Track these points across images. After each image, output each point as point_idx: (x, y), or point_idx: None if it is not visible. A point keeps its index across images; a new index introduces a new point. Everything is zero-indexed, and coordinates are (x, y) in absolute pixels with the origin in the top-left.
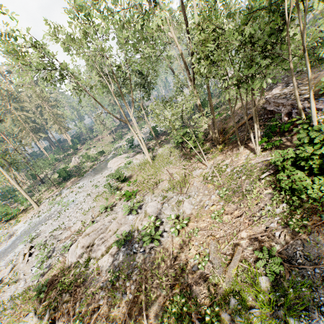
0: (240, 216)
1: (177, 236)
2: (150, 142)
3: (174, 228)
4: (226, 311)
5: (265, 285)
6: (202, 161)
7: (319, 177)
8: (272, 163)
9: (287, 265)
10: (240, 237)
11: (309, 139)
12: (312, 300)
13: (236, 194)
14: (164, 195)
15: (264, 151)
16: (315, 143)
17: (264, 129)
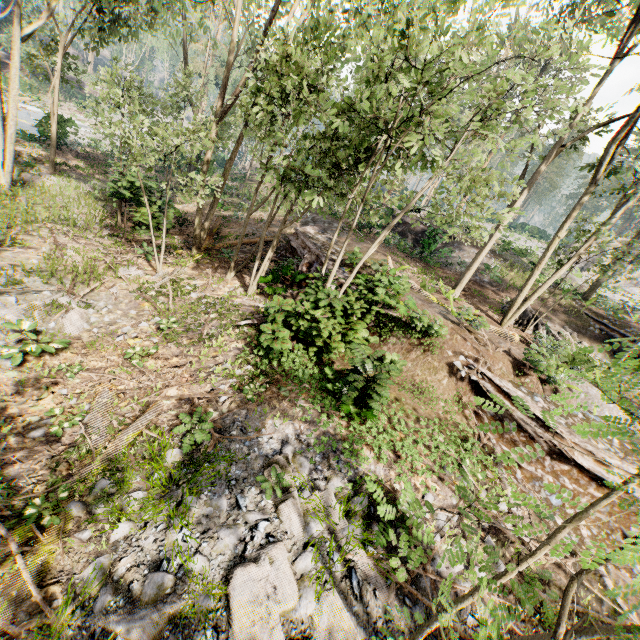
0: (180, 367)
1: (15, 368)
2: (26, 141)
3: (17, 349)
4: (81, 500)
5: (172, 460)
6: (152, 259)
7: (301, 346)
8: (261, 313)
9: (216, 437)
10: (164, 395)
11: (315, 299)
12: (226, 475)
13: (188, 334)
14: (15, 277)
15: (259, 294)
16: (317, 307)
17: (274, 267)
